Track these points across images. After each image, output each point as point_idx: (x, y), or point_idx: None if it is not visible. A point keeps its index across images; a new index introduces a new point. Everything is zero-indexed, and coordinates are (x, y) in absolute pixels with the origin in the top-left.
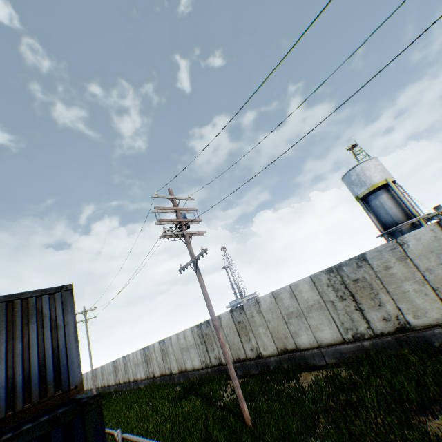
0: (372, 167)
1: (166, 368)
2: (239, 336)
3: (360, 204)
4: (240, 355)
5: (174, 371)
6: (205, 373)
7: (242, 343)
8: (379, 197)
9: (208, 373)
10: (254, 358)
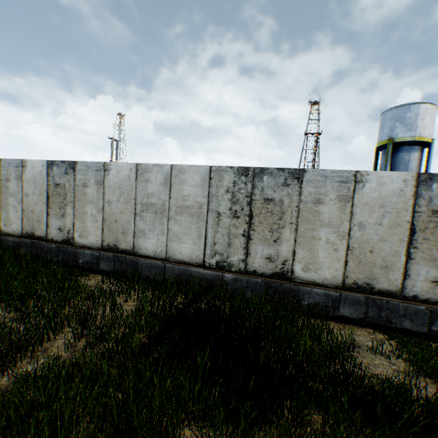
0: (433, 117)
1: (54, 227)
2: (411, 243)
3: (389, 148)
4: (379, 281)
5: (83, 241)
6: (207, 279)
7: (410, 260)
8: (412, 153)
9: (219, 282)
10: (430, 302)
